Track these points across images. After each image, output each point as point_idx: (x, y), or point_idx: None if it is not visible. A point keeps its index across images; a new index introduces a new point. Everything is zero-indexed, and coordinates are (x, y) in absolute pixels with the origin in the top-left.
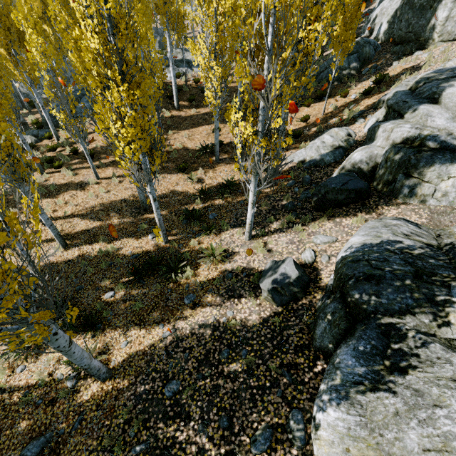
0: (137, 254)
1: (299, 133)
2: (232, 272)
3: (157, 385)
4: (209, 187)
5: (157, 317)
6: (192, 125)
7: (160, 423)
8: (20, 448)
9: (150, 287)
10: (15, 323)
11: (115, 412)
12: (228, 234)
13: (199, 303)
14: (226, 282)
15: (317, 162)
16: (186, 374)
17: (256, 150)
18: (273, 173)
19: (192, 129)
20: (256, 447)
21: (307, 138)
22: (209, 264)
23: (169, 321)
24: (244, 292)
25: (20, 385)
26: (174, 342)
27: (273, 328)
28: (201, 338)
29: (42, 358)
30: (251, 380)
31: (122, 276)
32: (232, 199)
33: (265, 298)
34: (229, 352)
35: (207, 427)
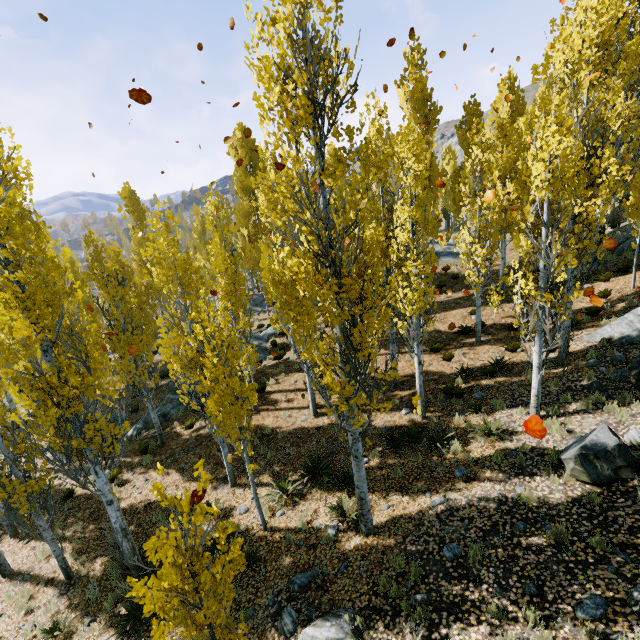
0: (391, 426)
1: (596, 309)
2: (516, 450)
3: (432, 547)
4: (471, 368)
5: (421, 486)
6: (442, 309)
7: (442, 581)
8: (286, 579)
9: (409, 458)
10: (364, 391)
11: (384, 565)
12: (504, 414)
13: (475, 478)
14: (510, 460)
15: (632, 338)
16: (468, 541)
17: (539, 307)
18: (561, 350)
19: (443, 313)
20: (583, 609)
21: (611, 315)
22: (481, 442)
23: (437, 491)
24: (537, 470)
25: (280, 526)
26: (447, 511)
27: (590, 508)
28: (483, 510)
29: (299, 507)
30: (564, 555)
31: (375, 445)
32: (505, 380)
33: (571, 472)
34: (526, 525)
35: (507, 591)
